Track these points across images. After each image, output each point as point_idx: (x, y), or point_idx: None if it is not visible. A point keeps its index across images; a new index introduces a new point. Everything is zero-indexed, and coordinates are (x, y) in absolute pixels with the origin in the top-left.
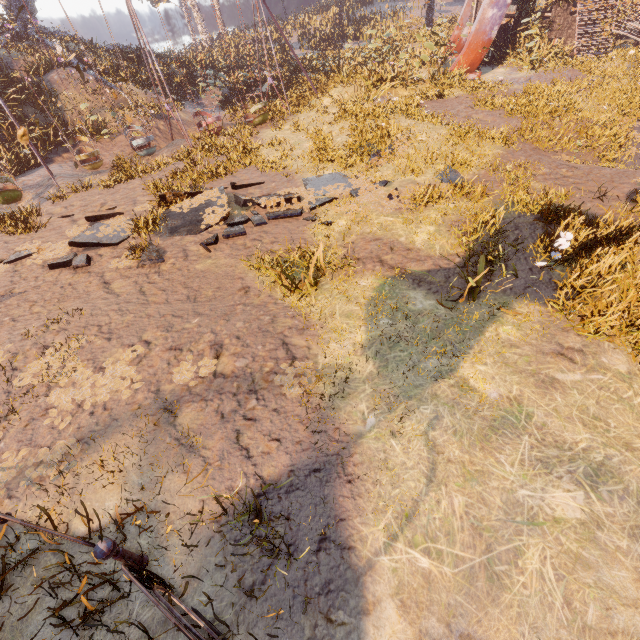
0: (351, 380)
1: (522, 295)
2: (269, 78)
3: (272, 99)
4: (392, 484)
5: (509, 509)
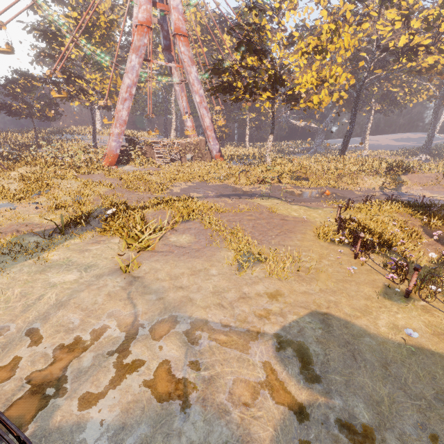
0: None
1: (90, 230)
2: None
3: None
4: None
5: (44, 286)
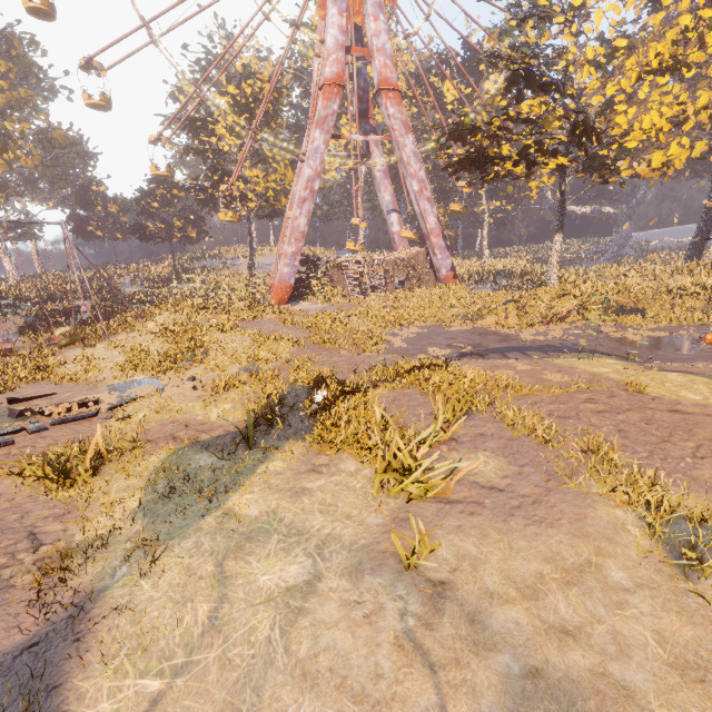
0: (111, 545)
1: (292, 438)
2: (83, 306)
3: (92, 325)
4: (132, 622)
5: (250, 597)
